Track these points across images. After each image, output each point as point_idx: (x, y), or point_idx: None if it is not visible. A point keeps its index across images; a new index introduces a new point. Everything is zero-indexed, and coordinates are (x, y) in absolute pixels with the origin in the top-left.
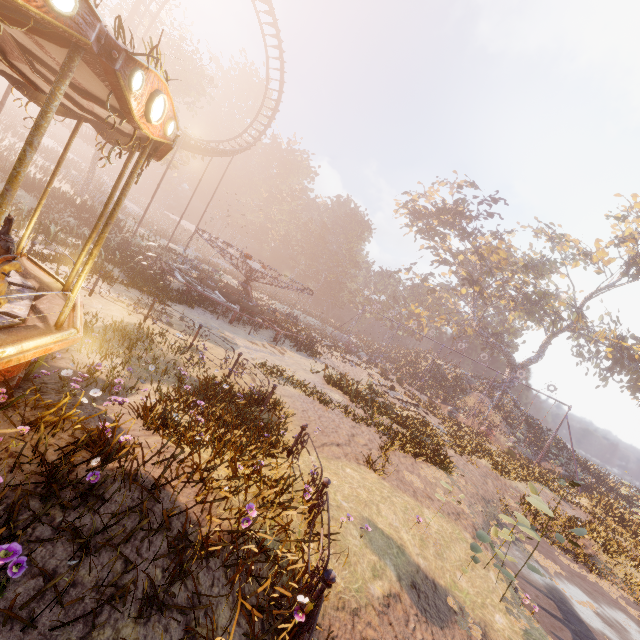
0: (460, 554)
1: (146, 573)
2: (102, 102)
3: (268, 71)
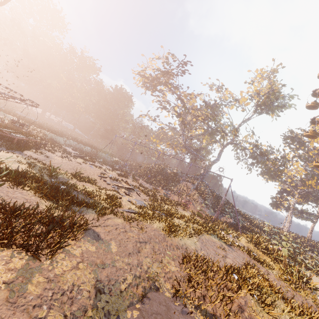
0: None
1: None
2: None
3: None
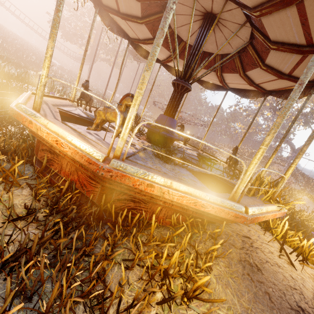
0: None
1: None
2: (259, 87)
3: None
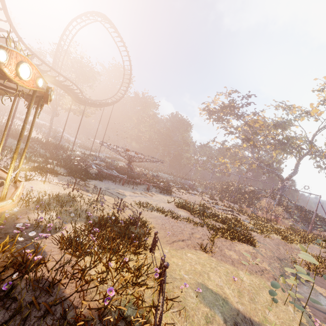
0: (266, 297)
1: None
2: (5, 78)
3: (123, 62)
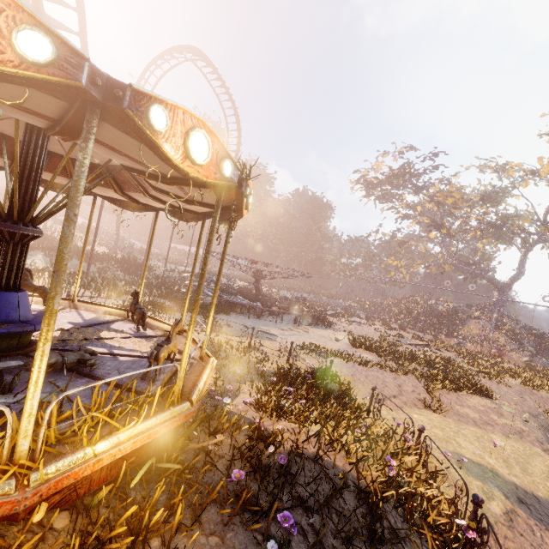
0: (541, 467)
1: (363, 518)
2: (202, 203)
3: (226, 119)
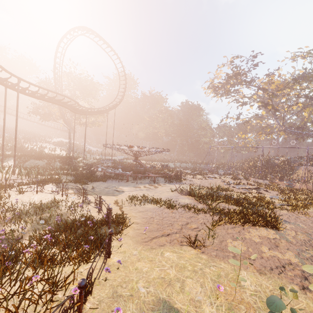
0: None
1: None
2: None
3: (116, 66)
